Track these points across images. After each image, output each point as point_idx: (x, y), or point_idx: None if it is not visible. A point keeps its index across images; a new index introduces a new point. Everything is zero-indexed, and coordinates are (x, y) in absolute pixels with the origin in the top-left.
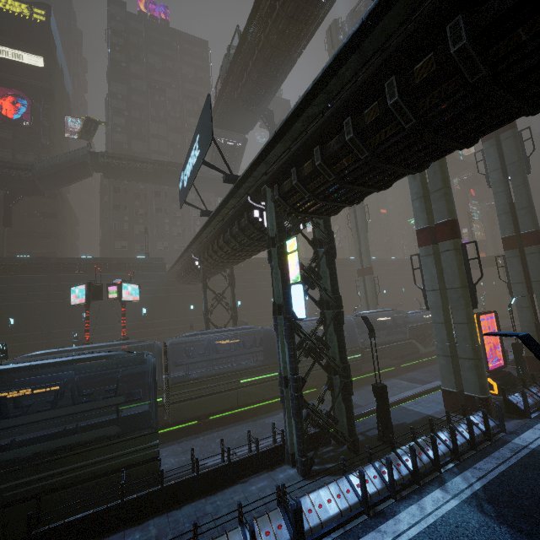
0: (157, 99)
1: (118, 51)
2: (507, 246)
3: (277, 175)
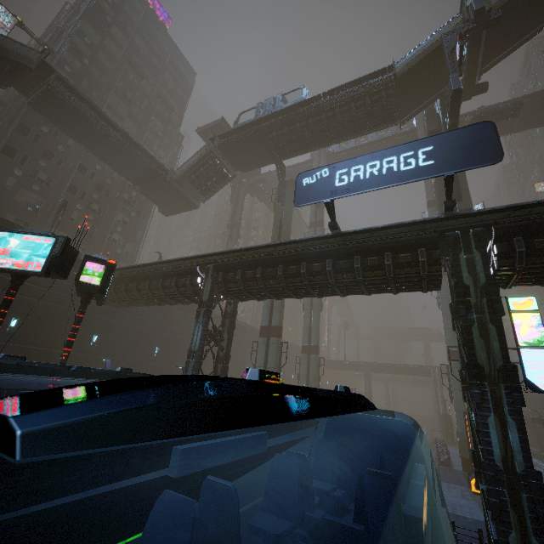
0: (130, 78)
1: (109, 3)
2: (452, 358)
3: (525, 229)
